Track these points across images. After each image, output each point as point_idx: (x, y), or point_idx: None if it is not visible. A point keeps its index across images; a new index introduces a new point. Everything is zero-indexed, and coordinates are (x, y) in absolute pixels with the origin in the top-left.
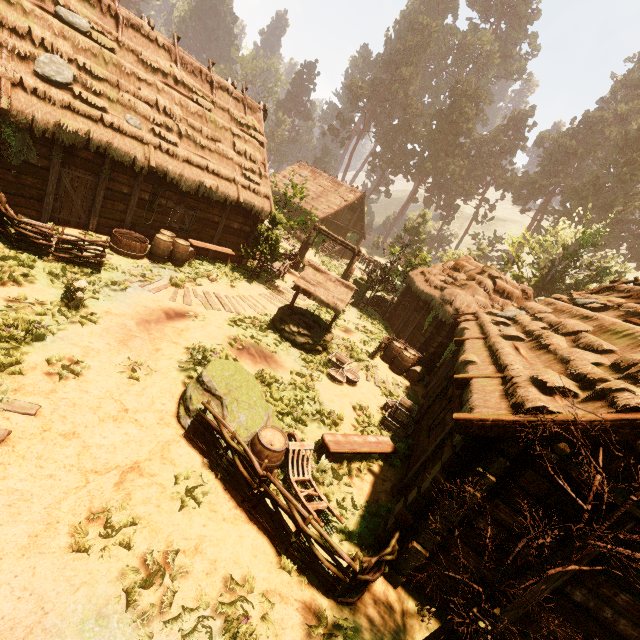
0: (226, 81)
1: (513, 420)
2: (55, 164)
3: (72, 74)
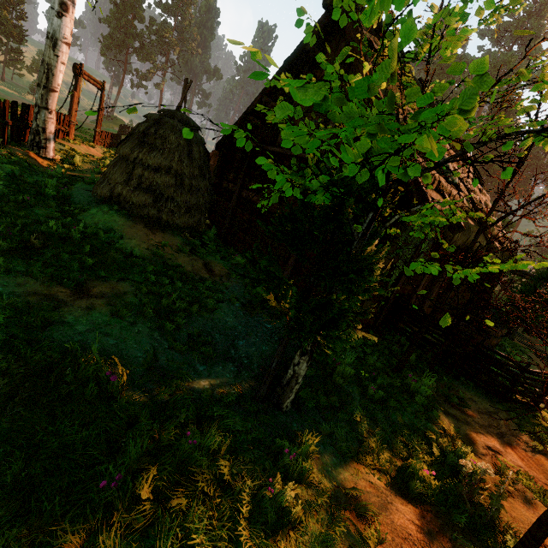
0: None
1: None
2: None
3: None
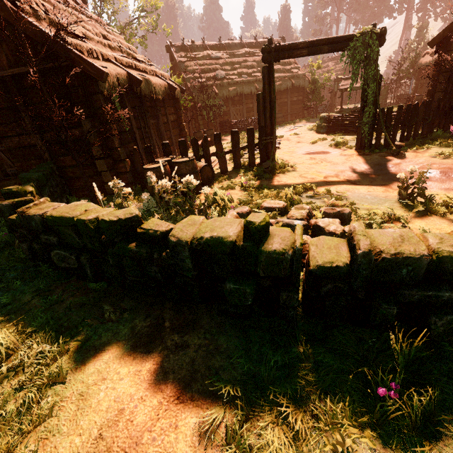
0: (263, 39)
1: (451, 23)
2: (230, 107)
3: (224, 73)
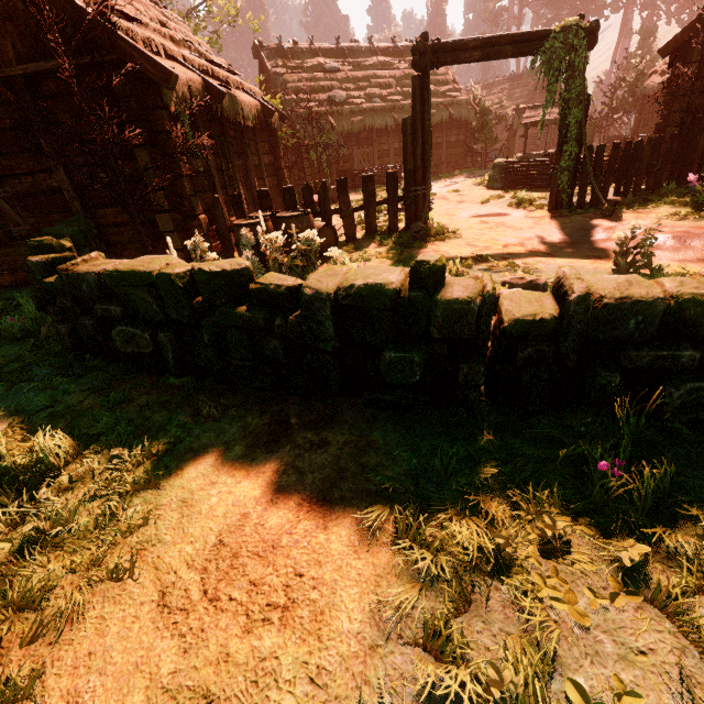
0: (405, 43)
1: (693, 20)
2: (354, 149)
3: (344, 94)
